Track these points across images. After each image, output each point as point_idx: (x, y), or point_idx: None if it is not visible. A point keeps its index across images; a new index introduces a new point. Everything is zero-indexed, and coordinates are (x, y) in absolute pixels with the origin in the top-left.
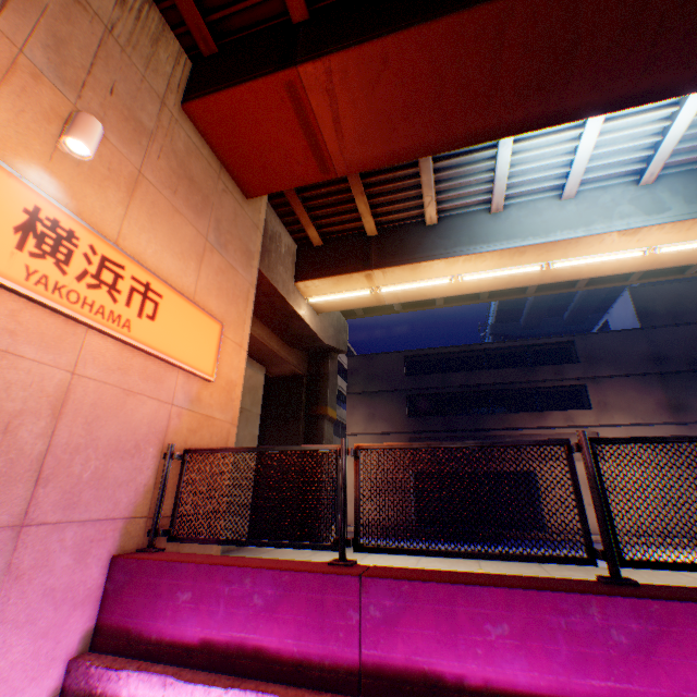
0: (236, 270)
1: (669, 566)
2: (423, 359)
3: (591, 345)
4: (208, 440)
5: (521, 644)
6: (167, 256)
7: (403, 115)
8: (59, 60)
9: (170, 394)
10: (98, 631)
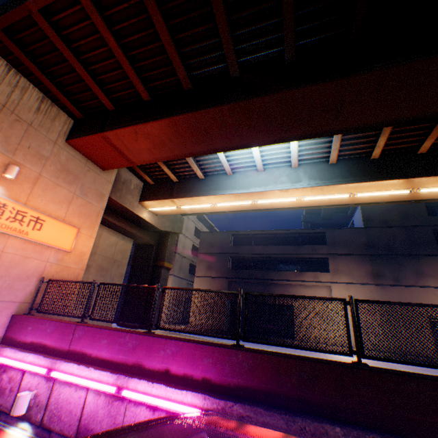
0: (93, 204)
1: (169, 329)
2: (242, 236)
3: (334, 235)
4: (66, 276)
5: (108, 345)
6: (51, 204)
7: (153, 147)
8: (7, 144)
9: (47, 258)
10: (4, 337)
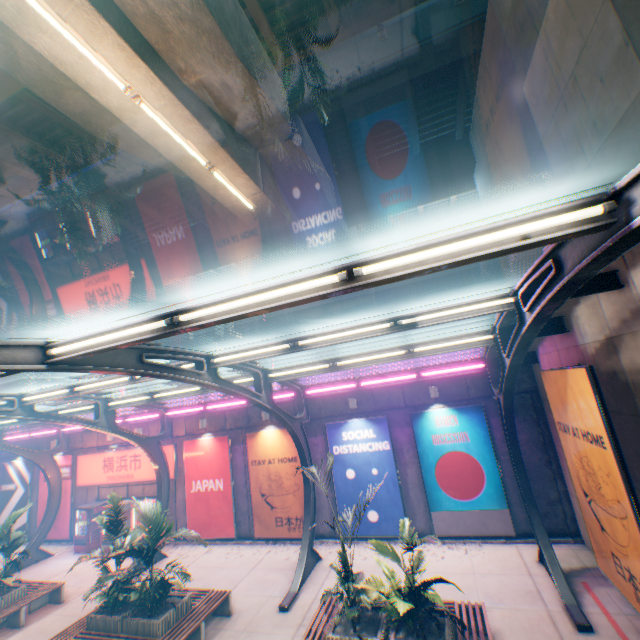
0: None
1: None
2: None
3: None
4: None
5: None
6: None
7: None
8: None
9: None
10: None
